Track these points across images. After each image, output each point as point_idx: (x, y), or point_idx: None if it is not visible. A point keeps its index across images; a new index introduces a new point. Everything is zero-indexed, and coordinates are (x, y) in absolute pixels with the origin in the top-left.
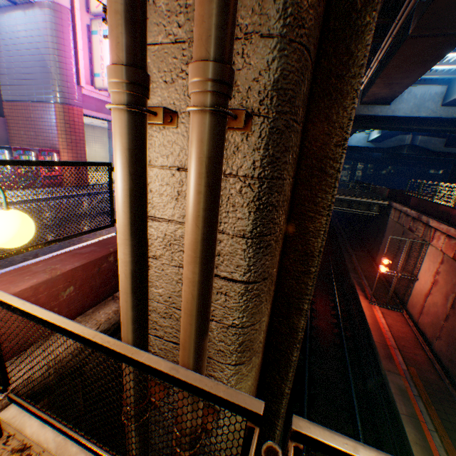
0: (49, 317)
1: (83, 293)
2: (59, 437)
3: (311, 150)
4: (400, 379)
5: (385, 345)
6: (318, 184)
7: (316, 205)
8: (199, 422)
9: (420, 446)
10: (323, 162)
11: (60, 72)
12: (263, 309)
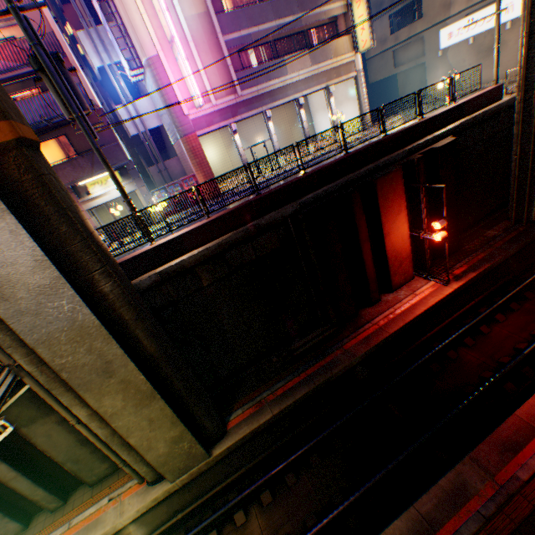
0: None
1: None
2: None
3: None
4: (482, 481)
5: (528, 429)
6: None
7: None
8: (6, 361)
9: None
10: None
11: (172, 113)
12: None
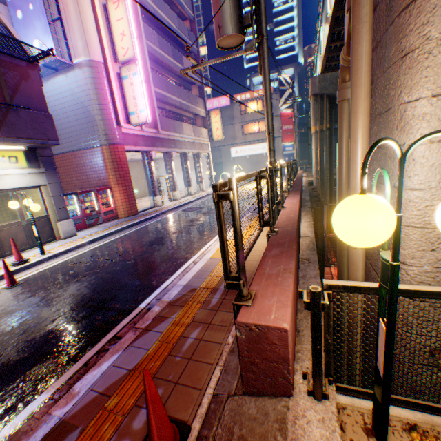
0: (440, 289)
1: (295, 290)
2: (417, 415)
3: None
4: None
5: None
6: None
7: None
8: None
9: None
10: None
11: (103, 118)
12: None
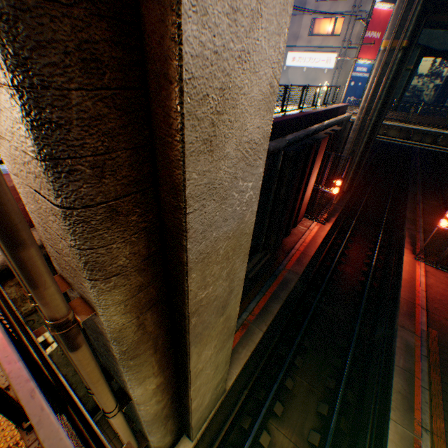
0: None
1: None
2: None
3: (153, 49)
4: (412, 337)
5: (410, 304)
6: (168, 99)
7: (171, 128)
8: (61, 315)
9: (402, 396)
10: (166, 67)
11: None
12: (110, 237)
